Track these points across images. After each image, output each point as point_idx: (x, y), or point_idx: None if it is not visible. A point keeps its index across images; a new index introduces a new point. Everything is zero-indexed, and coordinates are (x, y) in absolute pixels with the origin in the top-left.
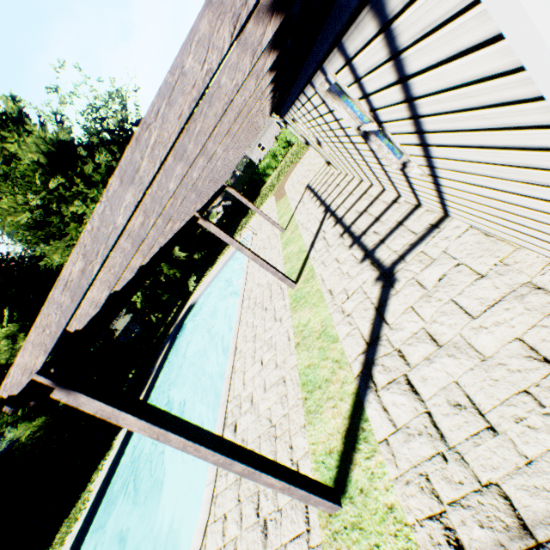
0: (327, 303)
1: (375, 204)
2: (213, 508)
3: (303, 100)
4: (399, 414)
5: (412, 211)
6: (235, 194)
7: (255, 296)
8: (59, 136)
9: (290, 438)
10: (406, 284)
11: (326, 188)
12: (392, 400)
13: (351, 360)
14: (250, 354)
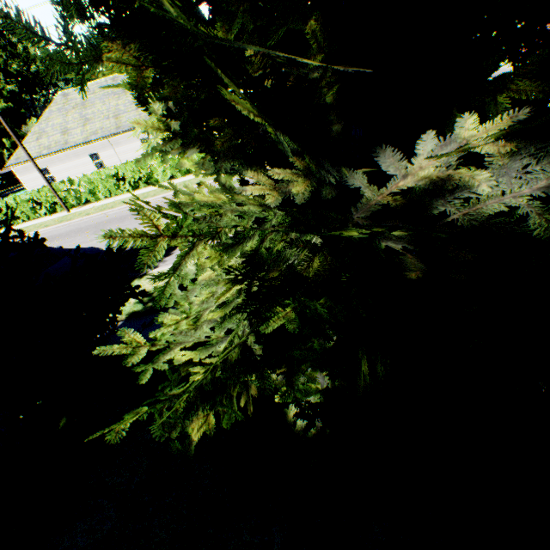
0: None
1: None
2: None
3: None
4: None
5: None
6: None
7: None
8: None
9: None
10: None
11: None
12: None
13: None
14: None
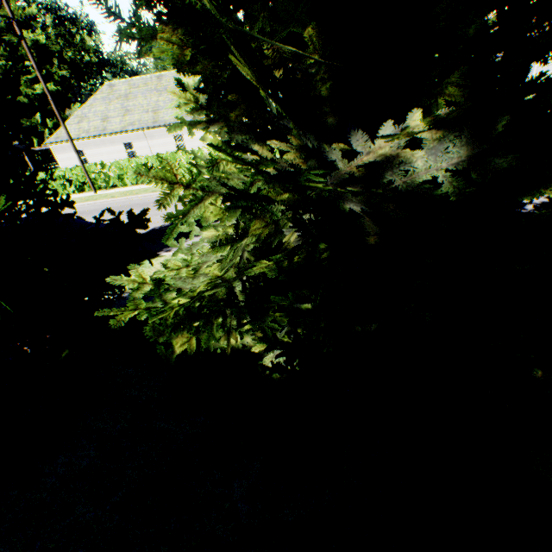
0: None
1: None
2: None
3: None
4: None
5: None
6: None
7: None
8: (49, 47)
9: None
10: None
11: None
12: None
13: None
14: None
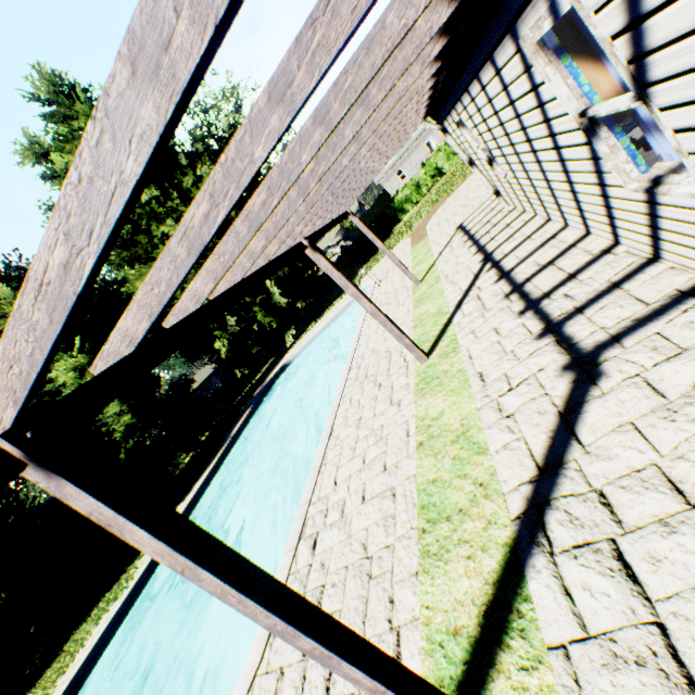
0: (474, 392)
1: (569, 253)
2: (268, 651)
3: (487, 75)
4: (594, 609)
5: (641, 268)
6: (359, 226)
7: (367, 365)
8: None
9: (391, 586)
10: (621, 384)
11: (489, 230)
12: (581, 579)
13: (506, 489)
14: (349, 443)
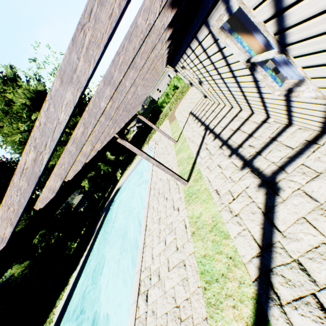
0: (215, 201)
1: (246, 123)
2: None
3: (194, 45)
4: None
5: (284, 129)
6: (143, 119)
7: (158, 187)
8: (37, 88)
9: None
10: (292, 194)
11: (204, 113)
12: (303, 323)
13: (245, 260)
14: (156, 233)
